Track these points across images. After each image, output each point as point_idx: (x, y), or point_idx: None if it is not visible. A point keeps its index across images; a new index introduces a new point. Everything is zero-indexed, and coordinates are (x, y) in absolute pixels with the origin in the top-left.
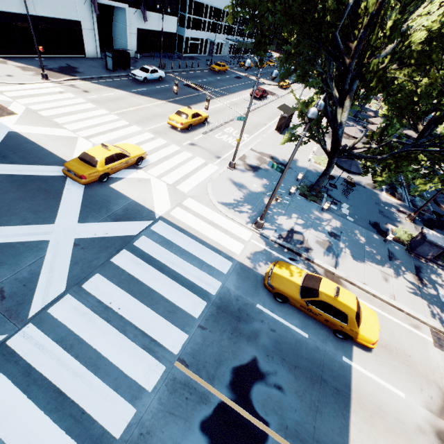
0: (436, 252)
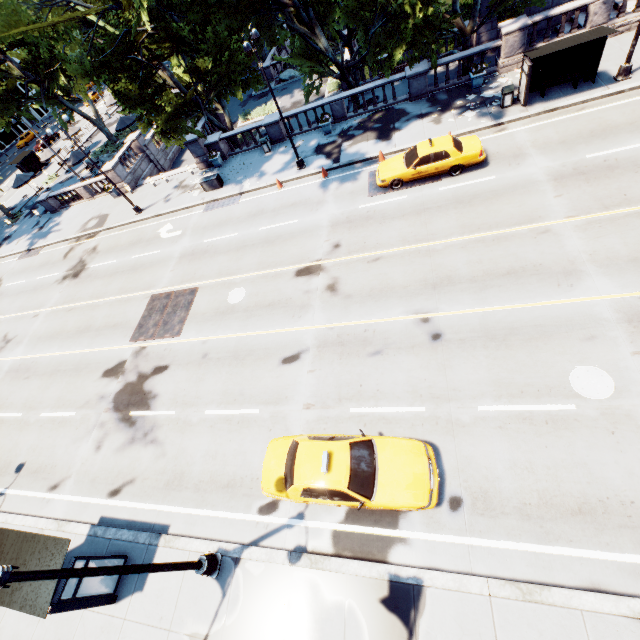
0: (50, 204)
